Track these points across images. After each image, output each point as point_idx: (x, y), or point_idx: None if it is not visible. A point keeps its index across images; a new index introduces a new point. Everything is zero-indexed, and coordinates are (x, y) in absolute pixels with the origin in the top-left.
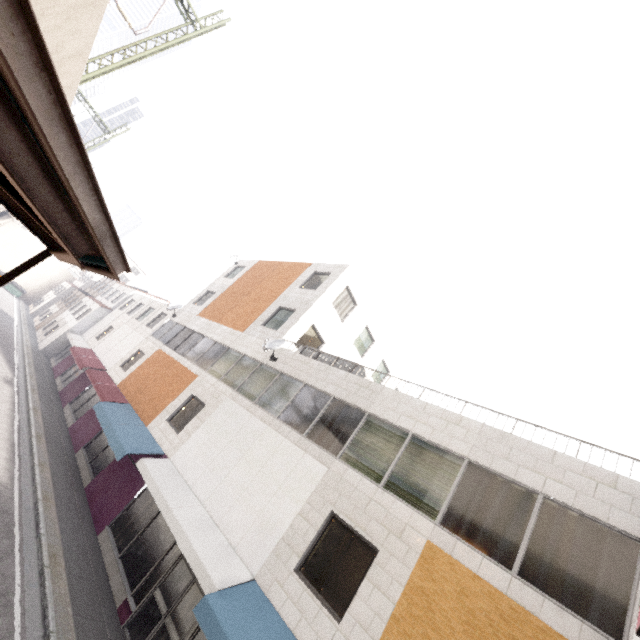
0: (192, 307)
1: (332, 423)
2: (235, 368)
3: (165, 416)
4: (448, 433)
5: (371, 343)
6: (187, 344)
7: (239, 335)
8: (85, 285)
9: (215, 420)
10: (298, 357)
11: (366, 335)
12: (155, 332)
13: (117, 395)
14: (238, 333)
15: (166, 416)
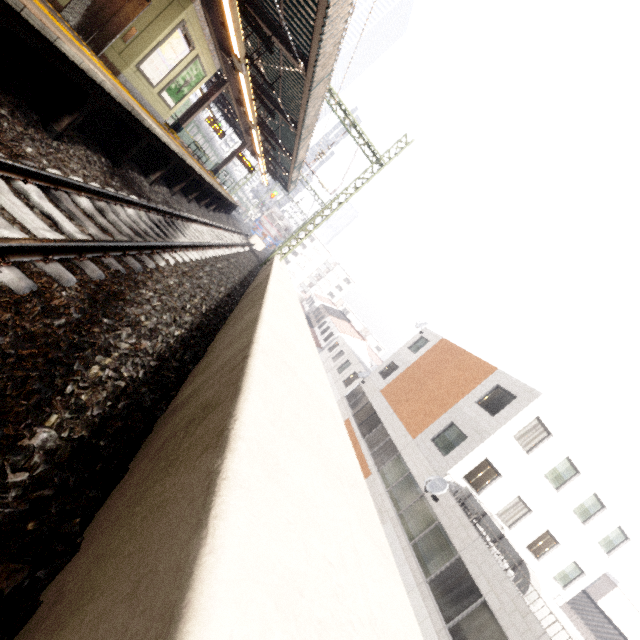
0: (377, 378)
1: (477, 634)
2: (401, 484)
3: None
4: None
5: (574, 474)
6: (368, 425)
7: (409, 442)
8: (309, 309)
9: None
10: (458, 512)
11: (566, 465)
12: (348, 394)
13: None
14: (409, 438)
15: None
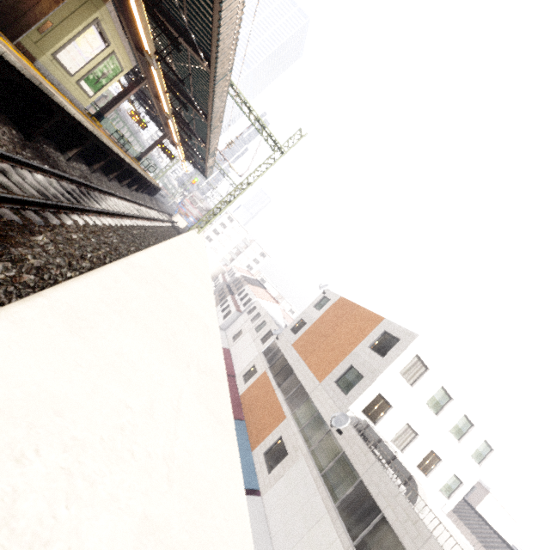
0: (289, 333)
1: (378, 546)
2: (311, 423)
3: (263, 449)
4: None
5: (448, 400)
6: (282, 374)
7: (317, 385)
8: (230, 280)
9: (292, 477)
10: (358, 441)
11: (442, 393)
12: (265, 349)
13: (238, 409)
14: (317, 382)
15: (263, 449)
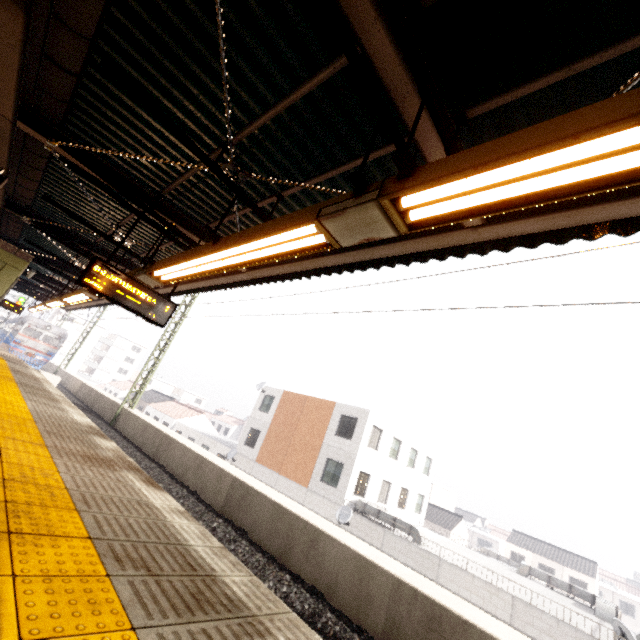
0: (245, 450)
1: None
2: None
3: None
4: (493, 604)
5: (399, 444)
6: None
7: (306, 492)
8: None
9: None
10: (365, 522)
11: (394, 441)
12: None
13: None
14: (304, 489)
15: None
